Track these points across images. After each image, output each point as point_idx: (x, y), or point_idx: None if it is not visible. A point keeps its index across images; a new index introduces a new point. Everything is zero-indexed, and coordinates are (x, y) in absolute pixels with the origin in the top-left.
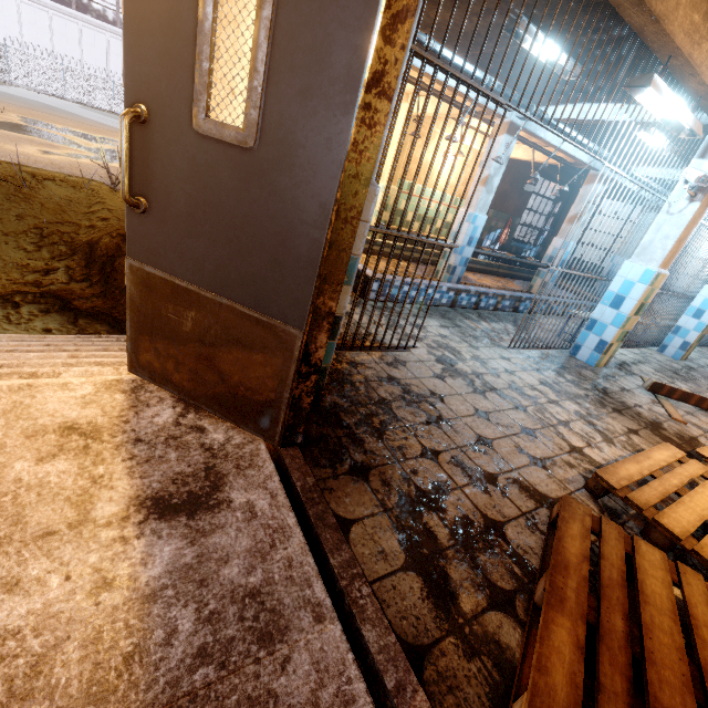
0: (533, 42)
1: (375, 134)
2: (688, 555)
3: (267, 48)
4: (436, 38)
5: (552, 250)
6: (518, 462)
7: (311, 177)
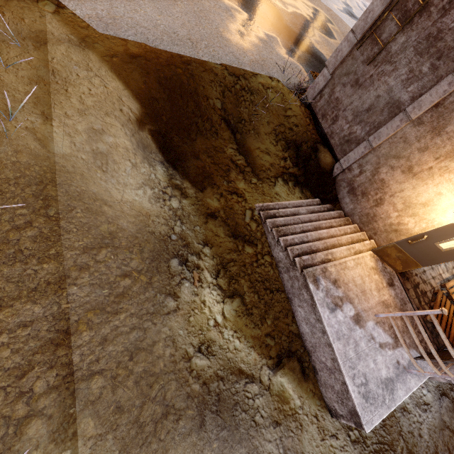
0: None
1: None
2: (451, 301)
3: None
4: None
5: None
6: (429, 278)
7: (448, 258)
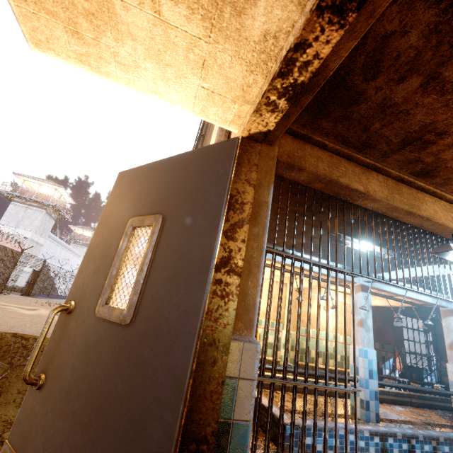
0: (352, 240)
1: (229, 302)
2: None
3: (151, 256)
4: (296, 250)
5: (452, 376)
6: None
7: (170, 347)
